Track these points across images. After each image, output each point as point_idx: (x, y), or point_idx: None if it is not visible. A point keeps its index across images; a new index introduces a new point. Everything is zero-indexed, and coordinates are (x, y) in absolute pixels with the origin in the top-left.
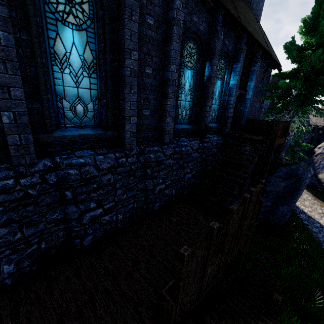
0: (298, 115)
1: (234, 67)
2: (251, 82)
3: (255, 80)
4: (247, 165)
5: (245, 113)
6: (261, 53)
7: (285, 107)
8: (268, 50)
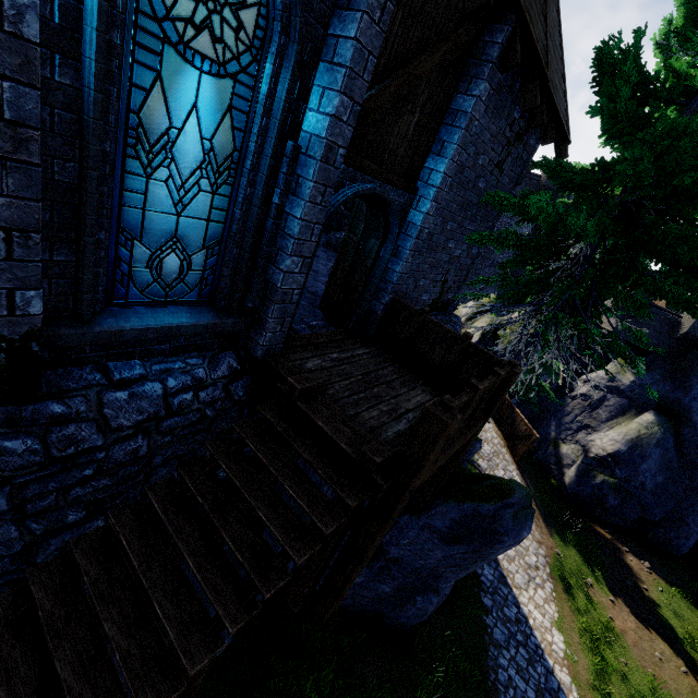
0: (560, 336)
1: (332, 31)
2: (440, 161)
3: (455, 157)
4: (179, 654)
5: (393, 277)
6: (507, 39)
7: (533, 286)
8: (538, 43)
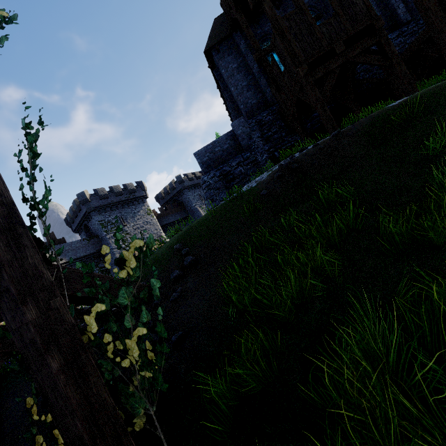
0: None
1: None
2: None
3: None
4: None
5: None
6: None
7: None
8: None
